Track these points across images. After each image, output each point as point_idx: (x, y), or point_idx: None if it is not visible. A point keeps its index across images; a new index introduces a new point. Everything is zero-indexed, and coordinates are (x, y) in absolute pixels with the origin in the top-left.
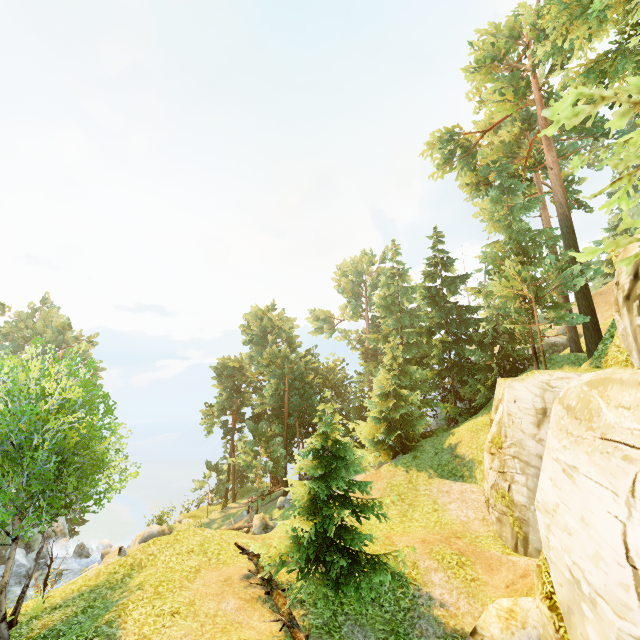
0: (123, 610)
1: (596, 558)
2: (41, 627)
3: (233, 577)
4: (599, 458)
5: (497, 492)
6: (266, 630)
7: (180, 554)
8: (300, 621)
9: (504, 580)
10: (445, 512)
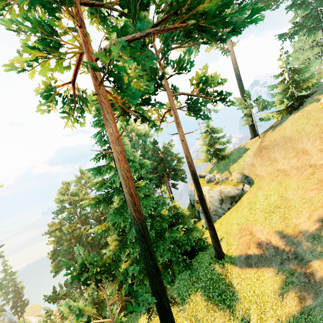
0: None
1: None
2: None
3: None
4: None
5: None
6: None
7: None
8: None
9: None
10: None
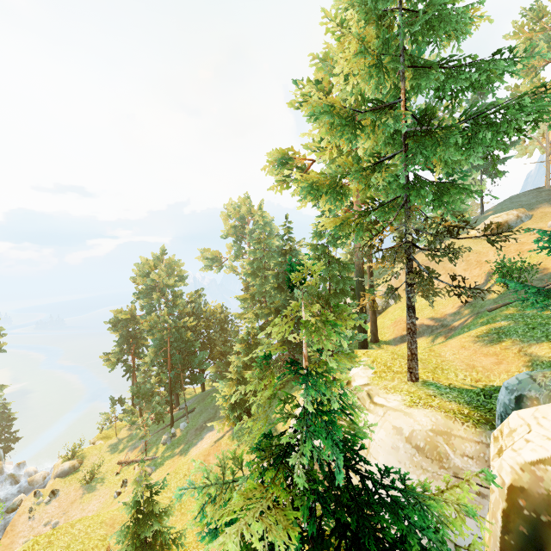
0: None
1: None
2: None
3: None
4: None
5: None
6: None
7: None
8: None
9: None
10: None
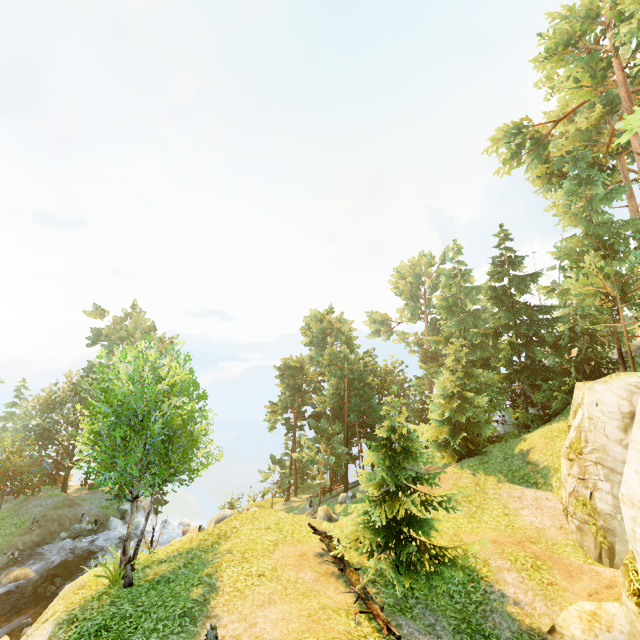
0: (219, 567)
1: None
2: (154, 574)
3: (308, 553)
4: None
5: (577, 499)
6: (342, 601)
7: (259, 529)
8: (373, 598)
9: (586, 588)
10: (517, 517)
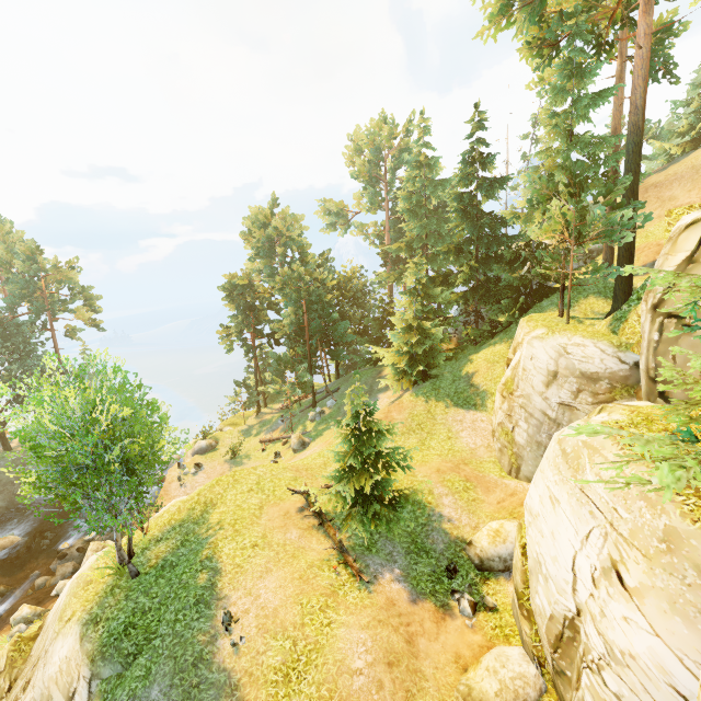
0: (216, 548)
1: (555, 559)
2: (155, 558)
3: (290, 511)
4: (574, 504)
5: (502, 429)
6: (323, 550)
7: (243, 494)
8: (347, 542)
9: (497, 498)
10: (457, 440)
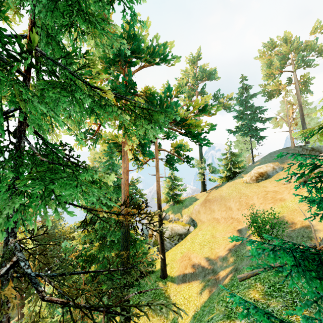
0: None
1: None
2: None
3: None
4: None
5: None
6: None
7: None
8: None
9: None
10: None
